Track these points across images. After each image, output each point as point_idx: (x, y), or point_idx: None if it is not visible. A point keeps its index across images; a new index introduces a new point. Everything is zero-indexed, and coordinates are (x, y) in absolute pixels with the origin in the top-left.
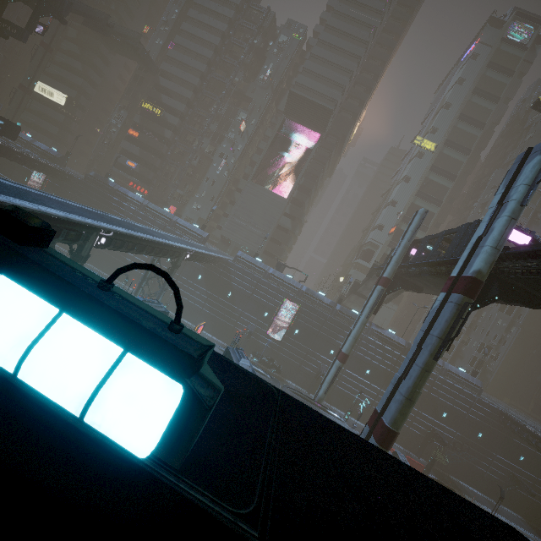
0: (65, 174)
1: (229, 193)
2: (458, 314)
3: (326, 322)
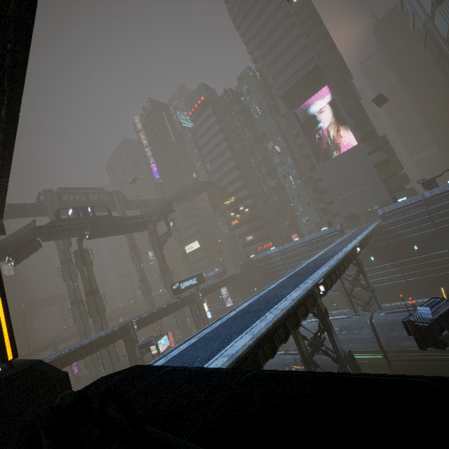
0: (232, 276)
1: (314, 189)
2: None
3: None
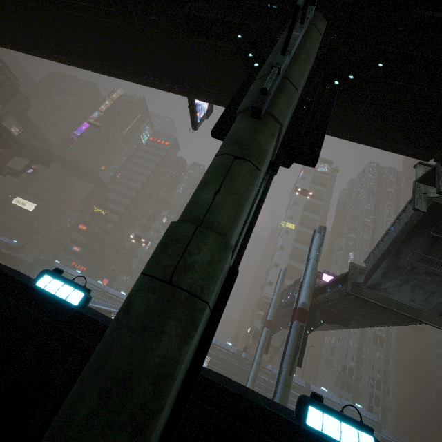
0: (19, 259)
1: None
2: (298, 335)
3: (235, 371)
